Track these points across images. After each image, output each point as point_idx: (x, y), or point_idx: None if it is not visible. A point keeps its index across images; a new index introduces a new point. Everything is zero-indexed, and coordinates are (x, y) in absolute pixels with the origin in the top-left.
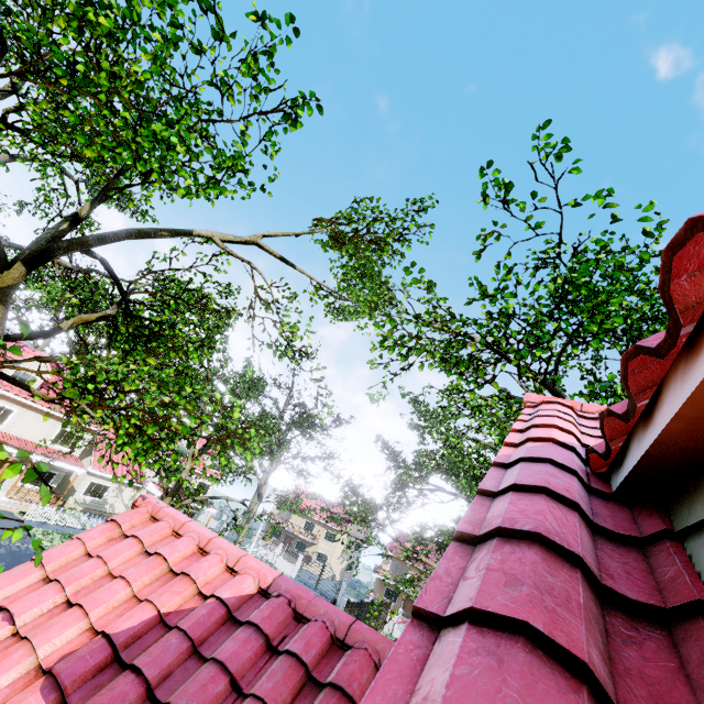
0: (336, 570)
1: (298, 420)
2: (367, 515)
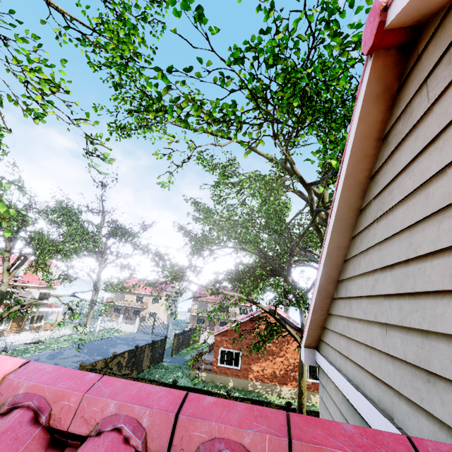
0: (163, 319)
1: (113, 231)
2: (177, 274)
